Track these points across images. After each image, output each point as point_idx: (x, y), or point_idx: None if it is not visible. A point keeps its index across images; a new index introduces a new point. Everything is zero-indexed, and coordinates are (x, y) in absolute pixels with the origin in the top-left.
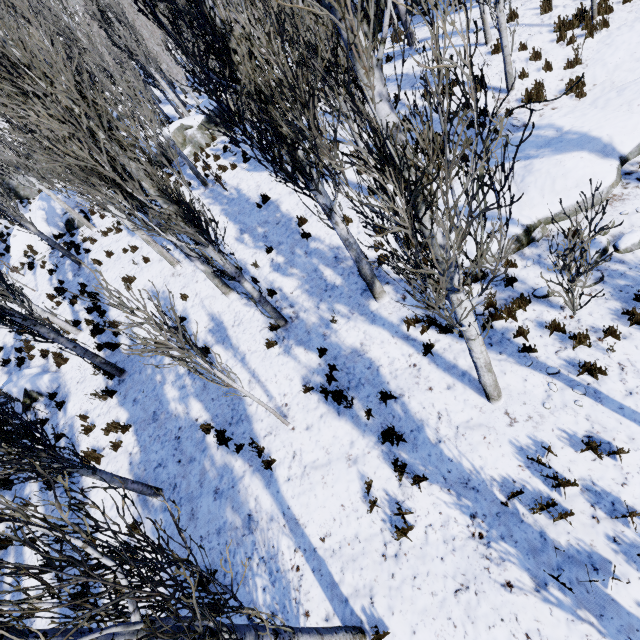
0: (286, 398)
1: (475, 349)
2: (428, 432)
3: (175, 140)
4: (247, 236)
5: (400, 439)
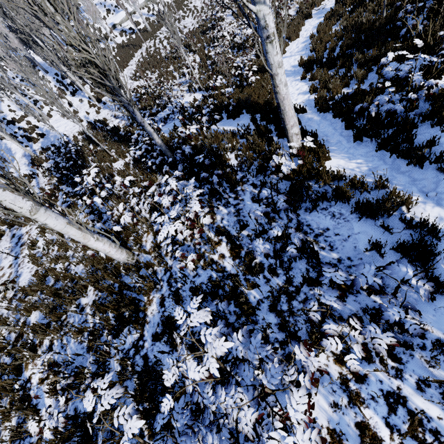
0: None
1: None
2: None
3: None
4: None
5: None
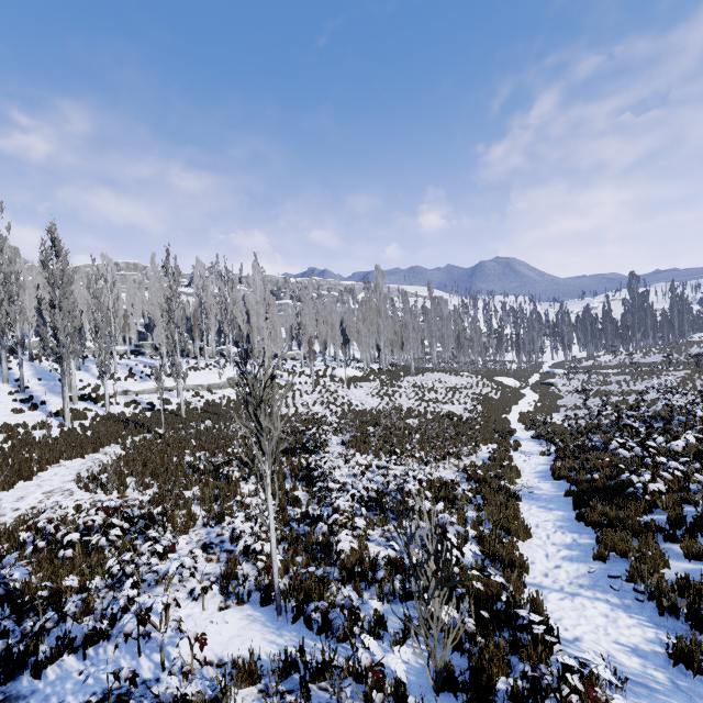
0: (3, 401)
1: (73, 379)
2: (48, 408)
3: (32, 344)
4: (35, 376)
5: (38, 407)
